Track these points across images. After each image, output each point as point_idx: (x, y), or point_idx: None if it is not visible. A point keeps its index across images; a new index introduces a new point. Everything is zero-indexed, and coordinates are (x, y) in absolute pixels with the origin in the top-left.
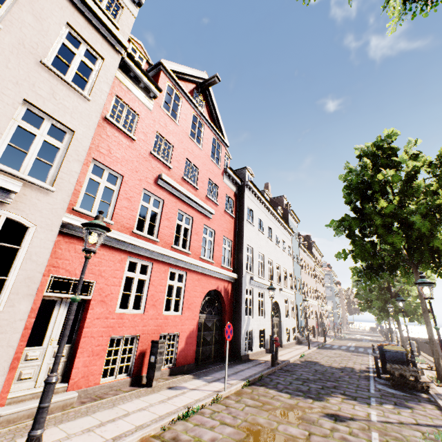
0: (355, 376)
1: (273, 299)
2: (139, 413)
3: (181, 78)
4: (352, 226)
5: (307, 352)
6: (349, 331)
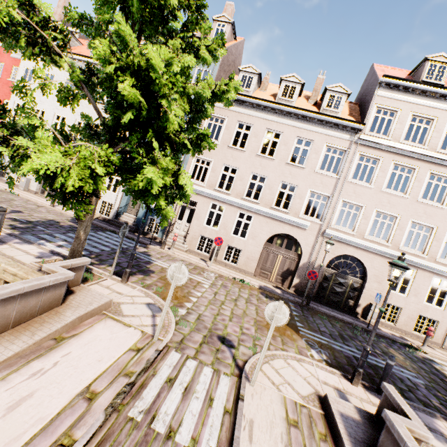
0: None
1: None
2: None
3: None
4: None
5: (33, 200)
6: None
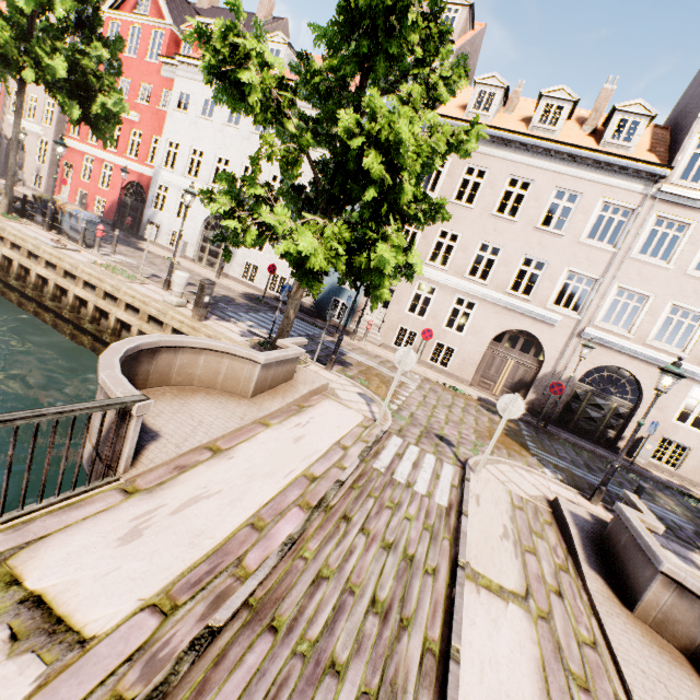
0: None
1: None
2: None
3: None
4: None
5: (195, 270)
6: None
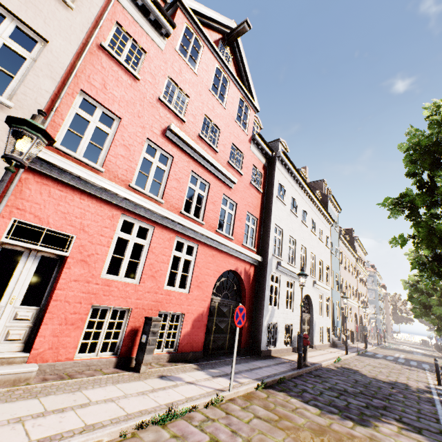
0: (412, 396)
1: (304, 291)
2: (102, 405)
3: (204, 24)
4: (416, 203)
5: (344, 357)
6: (394, 341)
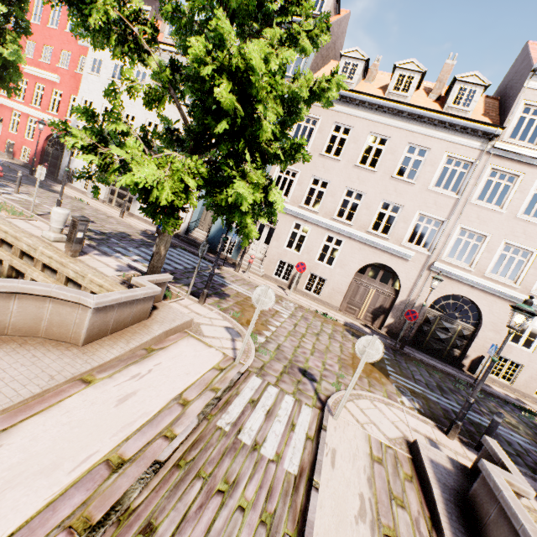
0: None
1: None
2: None
3: None
4: None
5: (102, 210)
6: None
